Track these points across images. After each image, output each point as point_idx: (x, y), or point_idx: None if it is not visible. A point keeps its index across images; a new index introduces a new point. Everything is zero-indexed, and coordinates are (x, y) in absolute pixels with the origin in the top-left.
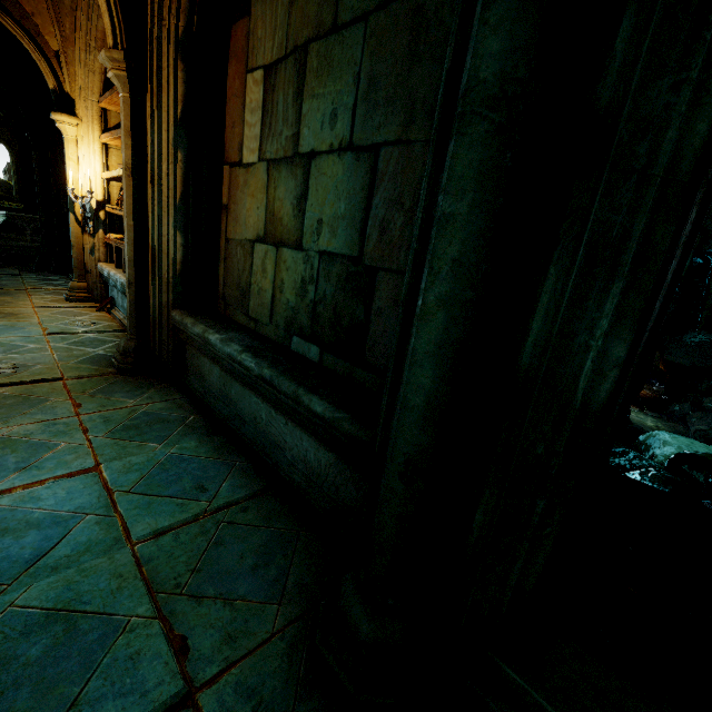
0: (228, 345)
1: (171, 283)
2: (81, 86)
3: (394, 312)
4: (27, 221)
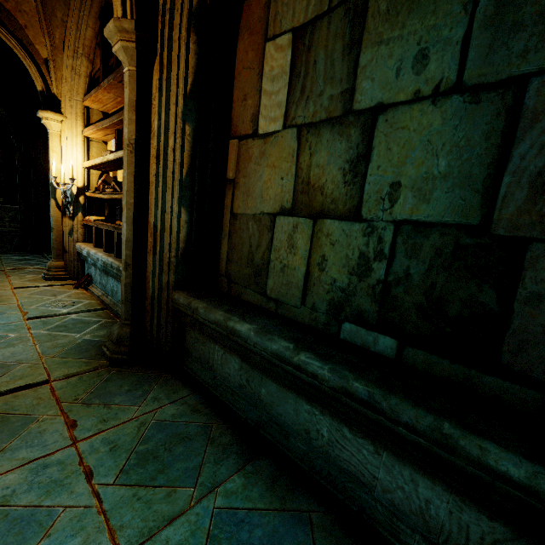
0: (271, 339)
1: (173, 262)
2: (67, 87)
3: None
4: (6, 211)
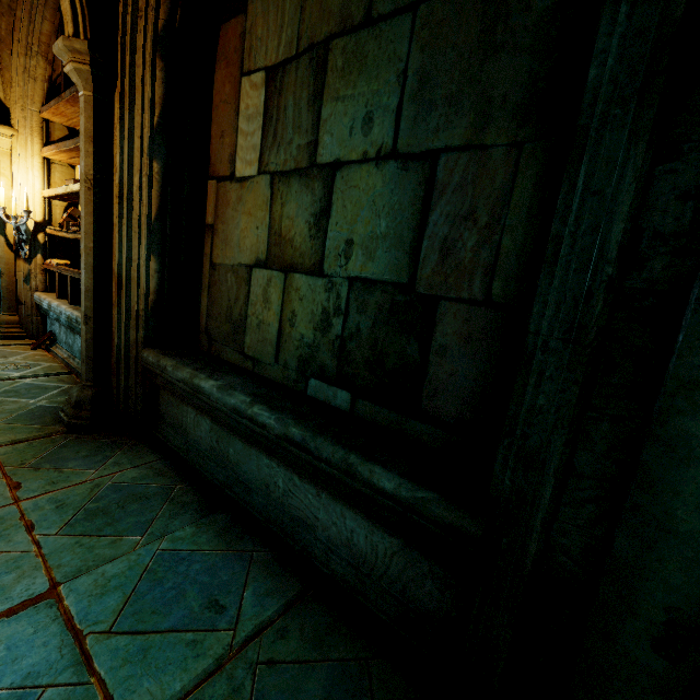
0: (231, 394)
1: (142, 316)
2: (19, 93)
3: (466, 350)
4: None
